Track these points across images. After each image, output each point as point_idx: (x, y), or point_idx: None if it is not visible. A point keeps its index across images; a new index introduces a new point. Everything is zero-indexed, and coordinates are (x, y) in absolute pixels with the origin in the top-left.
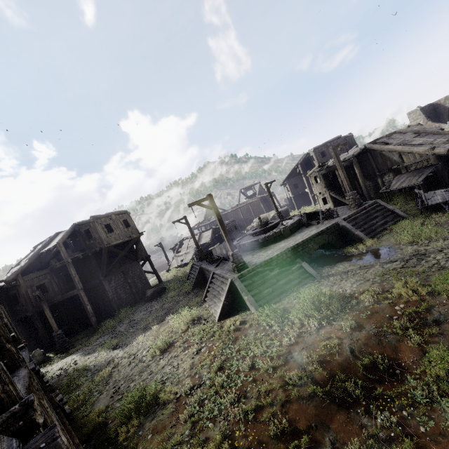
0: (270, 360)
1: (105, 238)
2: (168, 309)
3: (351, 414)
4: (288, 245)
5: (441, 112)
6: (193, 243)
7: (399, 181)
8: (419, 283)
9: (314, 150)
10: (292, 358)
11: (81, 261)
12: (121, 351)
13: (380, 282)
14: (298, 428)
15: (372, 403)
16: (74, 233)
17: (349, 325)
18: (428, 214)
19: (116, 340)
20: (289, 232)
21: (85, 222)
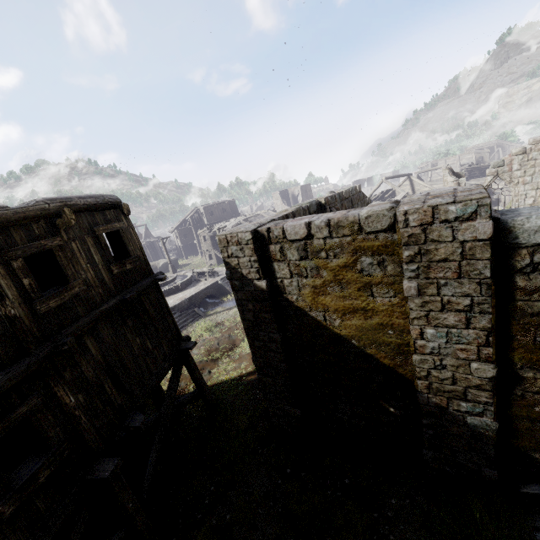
0: None
1: None
2: None
3: (216, 362)
4: (185, 296)
5: (292, 197)
6: None
7: None
8: None
9: (204, 208)
10: (192, 353)
11: None
12: None
13: (234, 315)
14: None
15: (223, 357)
16: None
17: (218, 335)
18: None
19: None
20: (185, 286)
21: None
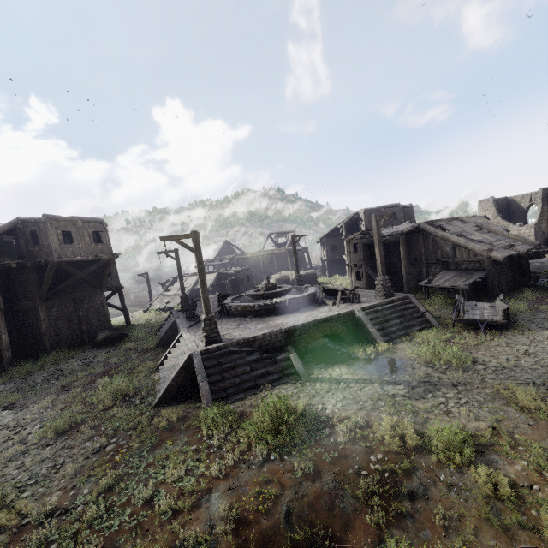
0: (178, 496)
1: (57, 250)
2: (110, 367)
3: None
4: (285, 323)
5: (514, 210)
6: (189, 283)
7: (444, 277)
8: (413, 427)
9: (365, 212)
10: (206, 502)
11: (15, 270)
12: (11, 414)
13: (370, 410)
14: None
15: None
16: (15, 230)
17: (303, 468)
18: (460, 329)
19: (17, 395)
20: (295, 306)
21: (33, 221)
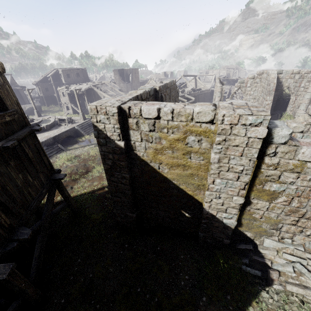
0: None
1: None
2: None
3: (76, 181)
4: (50, 135)
5: (126, 75)
6: None
7: None
8: (97, 151)
9: (62, 71)
10: None
11: None
12: None
13: (87, 151)
14: None
15: (81, 178)
16: None
17: (76, 164)
18: None
19: None
20: (49, 128)
21: None
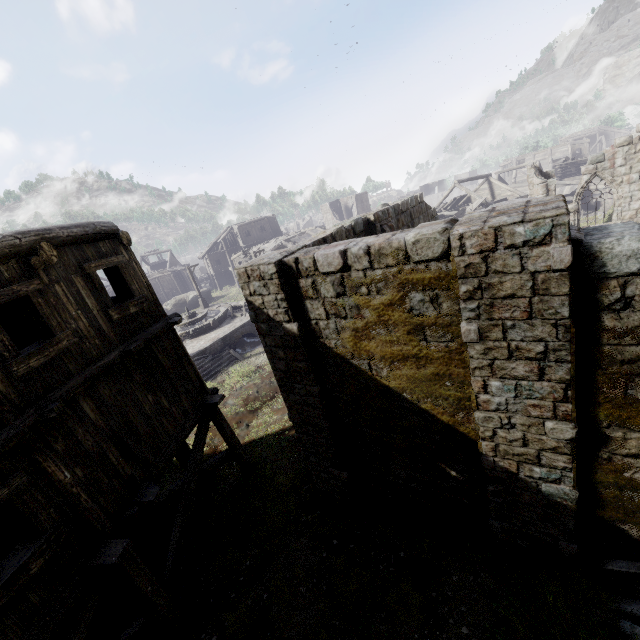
0: None
1: None
2: None
3: (255, 414)
4: (218, 336)
5: (345, 209)
6: None
7: None
8: None
9: (239, 228)
10: (227, 403)
11: None
12: None
13: None
14: (232, 425)
15: (264, 408)
16: None
17: (257, 382)
18: None
19: None
20: (218, 324)
21: None
